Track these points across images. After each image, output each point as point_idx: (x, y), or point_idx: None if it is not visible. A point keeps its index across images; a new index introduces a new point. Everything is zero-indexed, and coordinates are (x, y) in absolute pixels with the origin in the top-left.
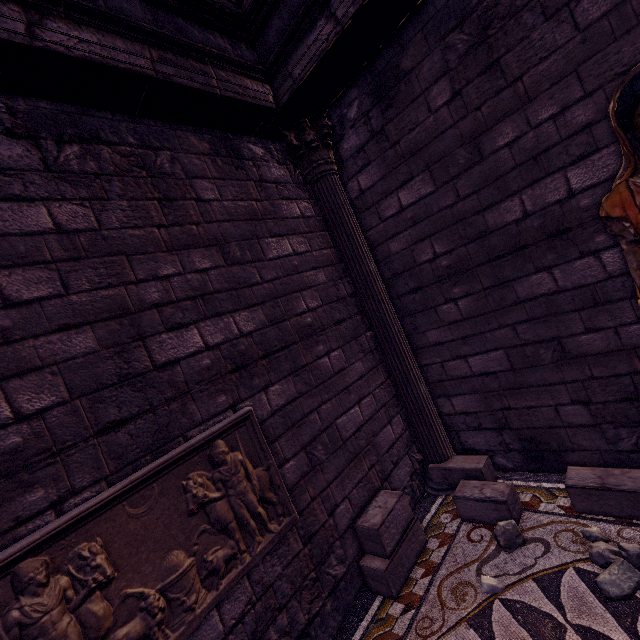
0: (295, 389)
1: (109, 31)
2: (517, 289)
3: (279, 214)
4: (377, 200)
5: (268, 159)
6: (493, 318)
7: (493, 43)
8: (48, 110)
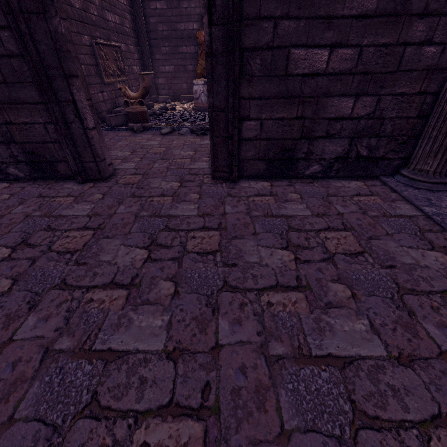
0: (126, 49)
1: None
2: (180, 49)
3: None
4: (149, 0)
5: None
6: (173, 56)
7: None
8: None
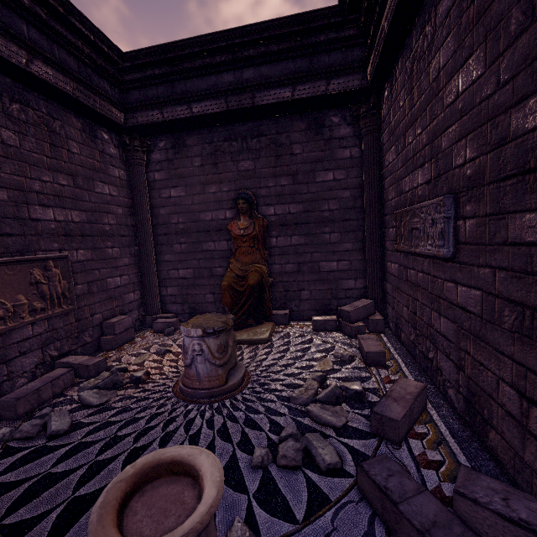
0: (91, 256)
1: (58, 70)
2: (203, 246)
3: (107, 172)
4: (161, 188)
5: (110, 142)
6: (193, 255)
7: (217, 157)
8: (9, 83)
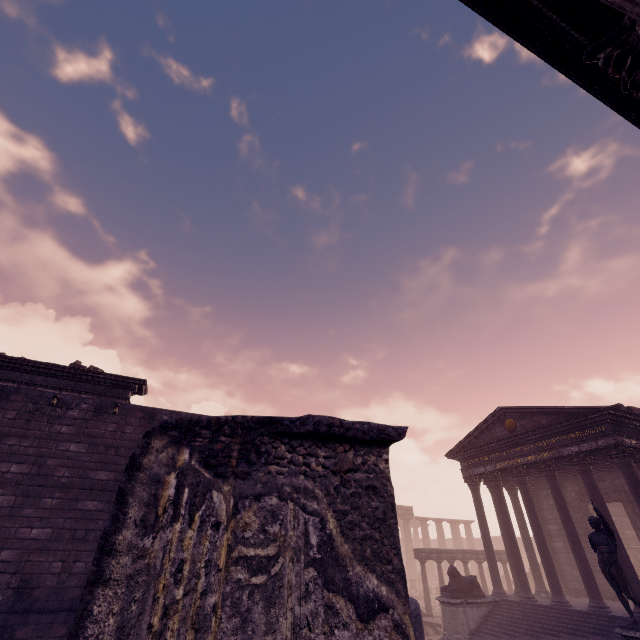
0: None
1: None
2: None
3: None
4: None
5: None
6: None
7: None
8: None
